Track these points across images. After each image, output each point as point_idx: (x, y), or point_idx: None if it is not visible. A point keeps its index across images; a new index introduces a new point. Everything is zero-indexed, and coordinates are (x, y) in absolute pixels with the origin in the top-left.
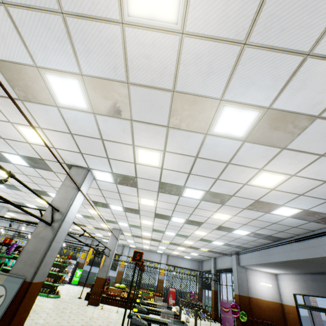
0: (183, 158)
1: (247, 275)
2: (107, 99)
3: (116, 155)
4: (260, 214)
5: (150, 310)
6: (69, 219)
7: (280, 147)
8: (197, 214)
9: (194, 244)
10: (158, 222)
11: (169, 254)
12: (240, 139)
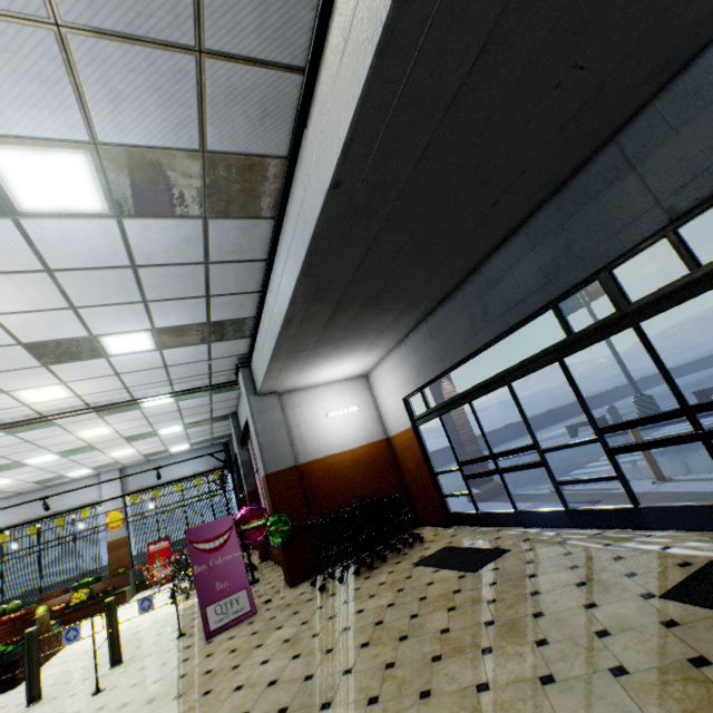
0: None
1: (290, 410)
2: None
3: None
4: None
5: None
6: None
7: None
8: None
9: (80, 393)
10: None
11: (124, 465)
12: None
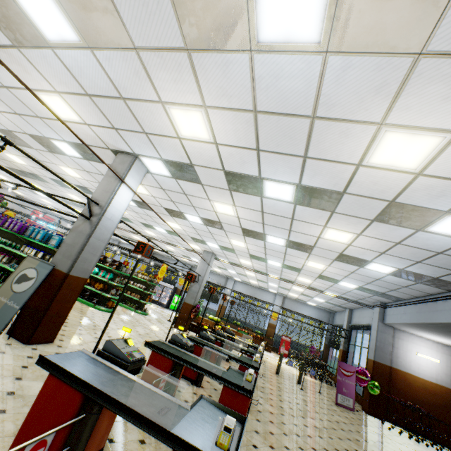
0: (236, 117)
1: (396, 338)
2: (88, 11)
3: (151, 125)
4: (405, 232)
5: (226, 344)
6: (112, 217)
7: (410, 52)
8: (298, 230)
9: (313, 283)
10: (251, 243)
11: (286, 296)
12: (316, 50)
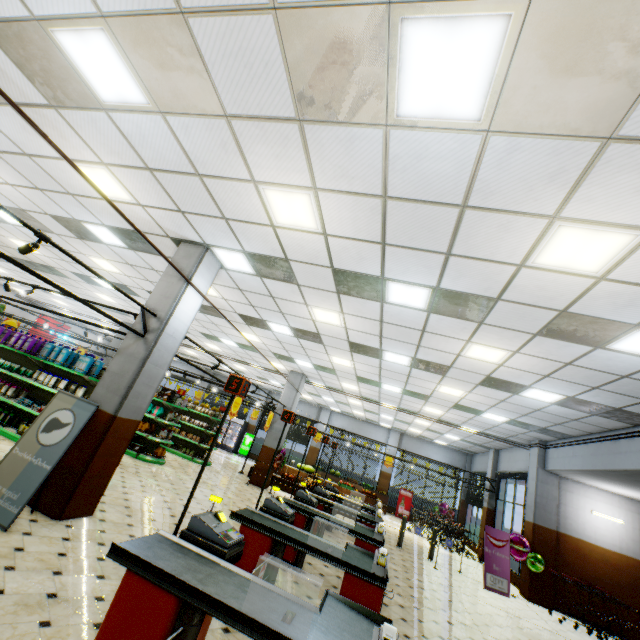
0: (357, 203)
1: (562, 491)
2: (167, 70)
3: (234, 209)
4: (579, 350)
5: (331, 506)
6: (175, 332)
7: (597, 136)
8: (430, 346)
9: (445, 415)
10: (360, 362)
11: (405, 432)
12: (474, 128)
